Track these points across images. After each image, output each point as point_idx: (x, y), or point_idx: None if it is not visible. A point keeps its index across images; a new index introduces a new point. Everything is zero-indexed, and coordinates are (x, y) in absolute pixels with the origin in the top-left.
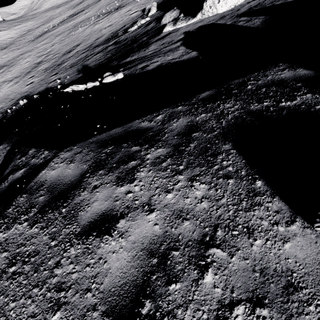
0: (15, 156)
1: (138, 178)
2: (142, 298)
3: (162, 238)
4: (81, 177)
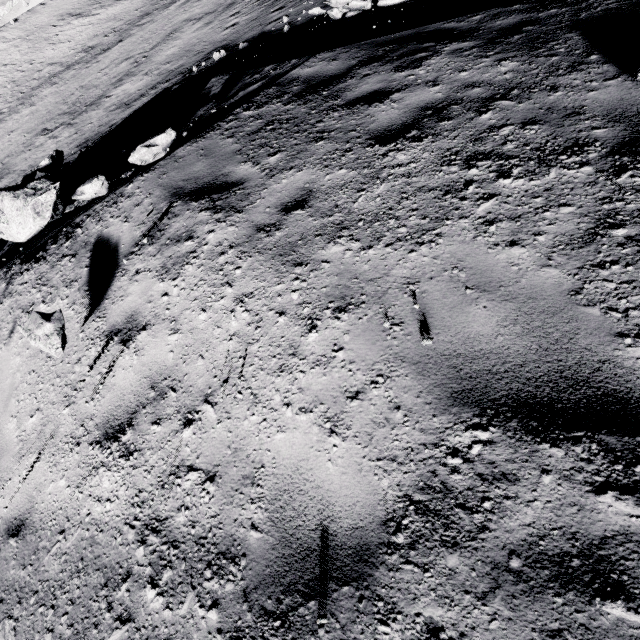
0: (242, 78)
1: (425, 65)
2: (409, 130)
3: (442, 100)
4: (347, 70)
